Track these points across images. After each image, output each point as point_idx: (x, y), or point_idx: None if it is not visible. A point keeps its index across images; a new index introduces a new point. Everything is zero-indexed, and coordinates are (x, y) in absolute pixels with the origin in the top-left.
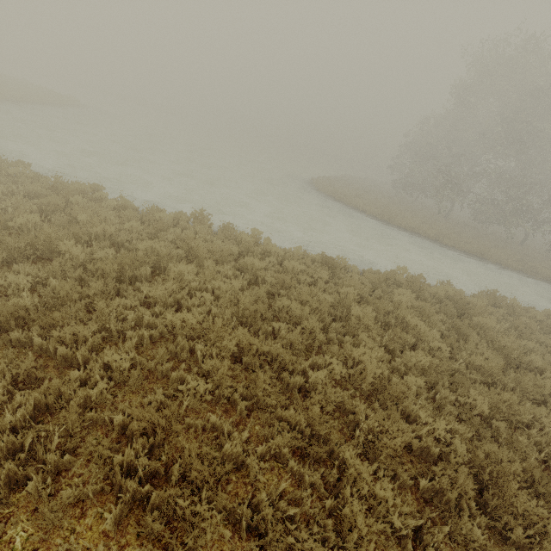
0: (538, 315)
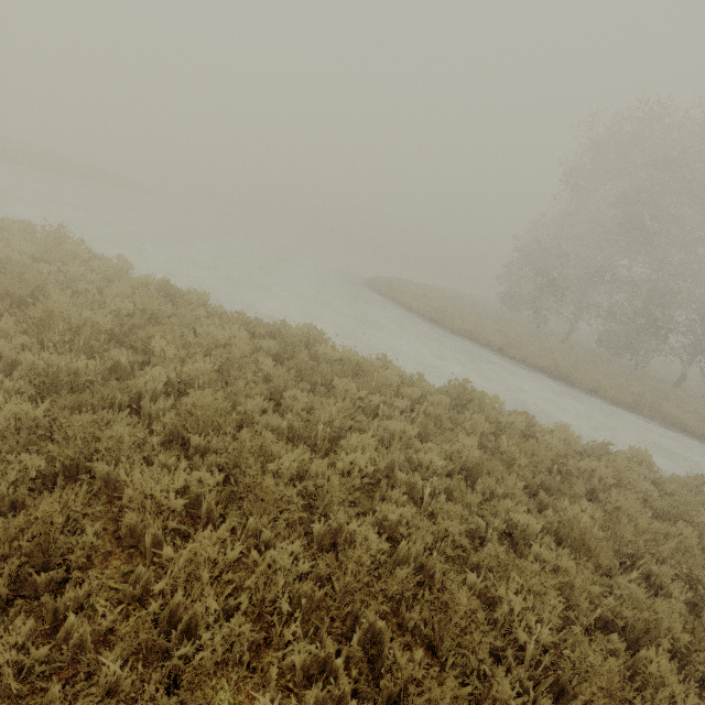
0: (516, 420)
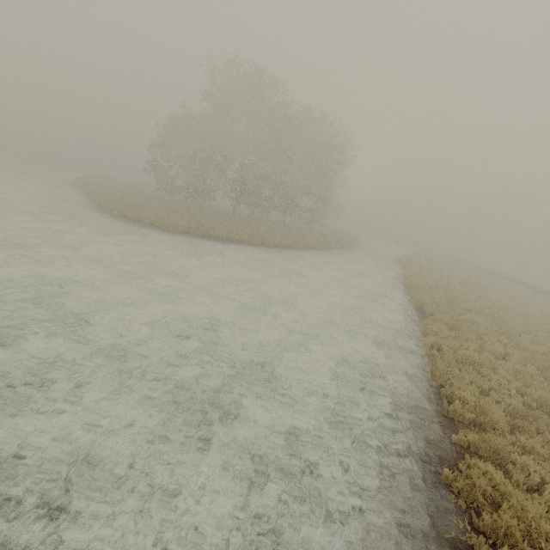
0: (430, 283)
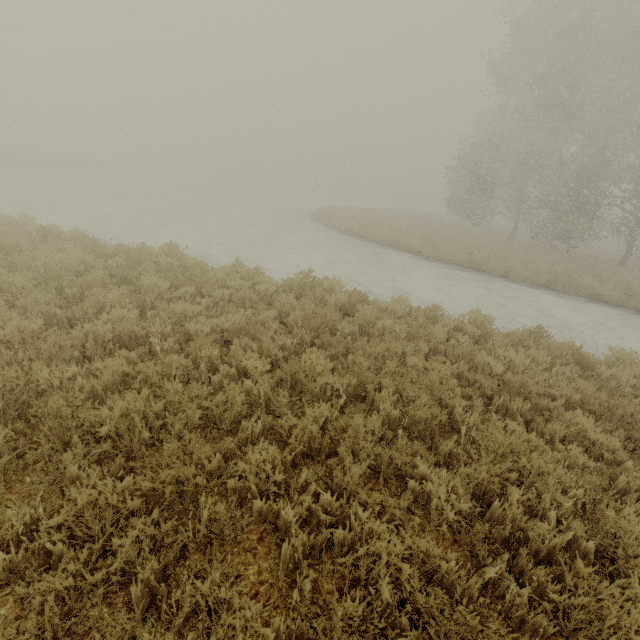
0: (337, 296)
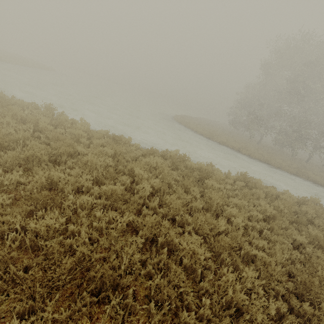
0: (272, 190)
